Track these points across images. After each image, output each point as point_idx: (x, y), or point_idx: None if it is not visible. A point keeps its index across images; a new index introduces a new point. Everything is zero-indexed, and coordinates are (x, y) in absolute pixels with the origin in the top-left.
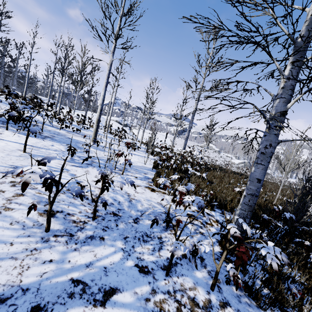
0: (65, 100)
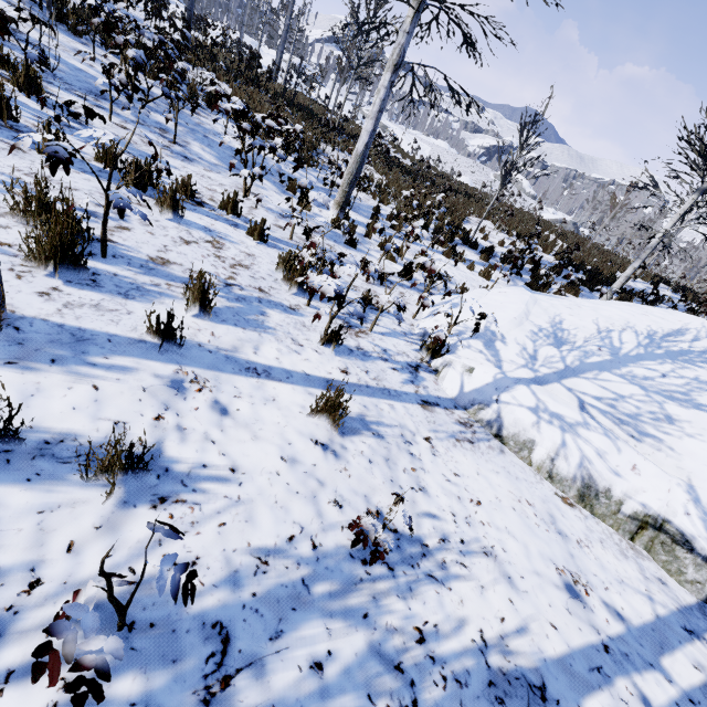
0: (206, 5)
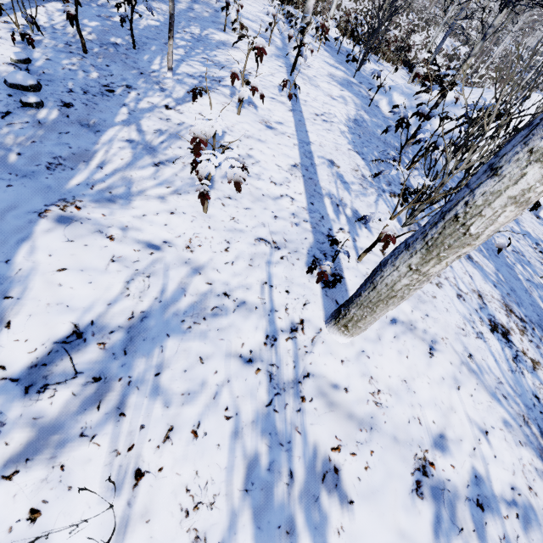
0: None
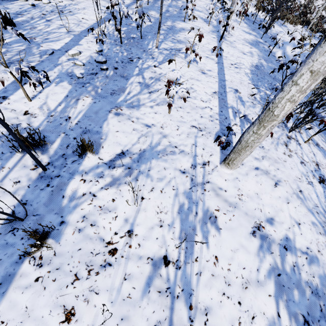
0: None
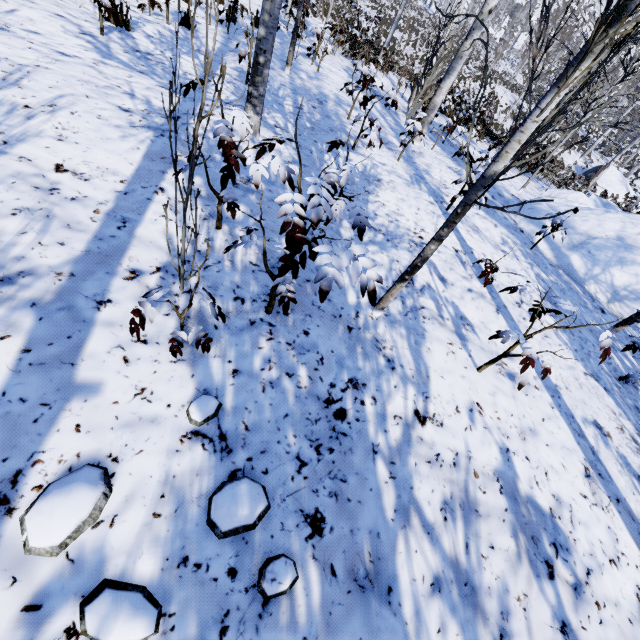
0: None
